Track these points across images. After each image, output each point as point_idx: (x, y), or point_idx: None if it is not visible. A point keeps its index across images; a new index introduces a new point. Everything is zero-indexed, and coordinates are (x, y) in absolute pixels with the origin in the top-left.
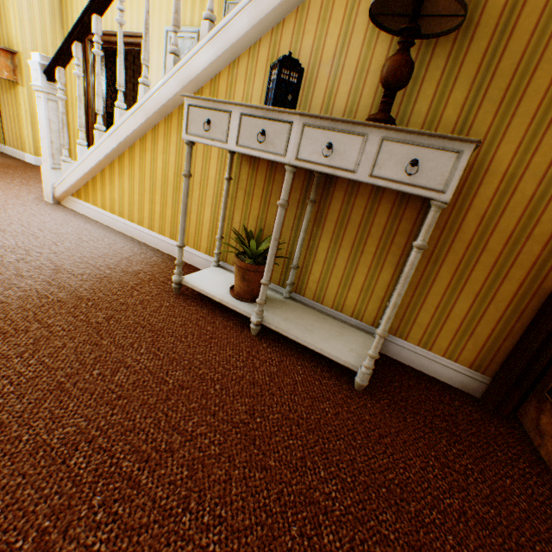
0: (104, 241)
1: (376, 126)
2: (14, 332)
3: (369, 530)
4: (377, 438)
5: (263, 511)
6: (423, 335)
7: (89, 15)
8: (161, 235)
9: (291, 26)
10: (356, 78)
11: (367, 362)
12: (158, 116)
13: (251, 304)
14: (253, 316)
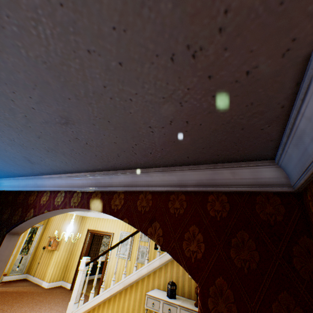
0: None
1: (197, 311)
2: None
3: None
4: None
5: None
6: None
7: (109, 250)
8: None
9: (170, 264)
10: (189, 281)
11: None
12: (128, 285)
13: None
14: None
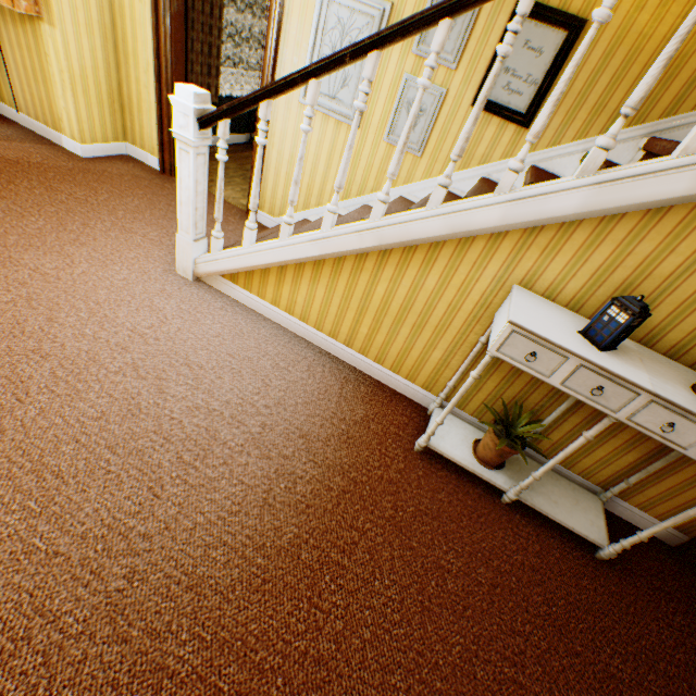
0: (300, 364)
1: None
2: (348, 548)
3: (645, 689)
4: (625, 608)
5: (590, 688)
6: (643, 501)
7: (304, 77)
8: (361, 355)
9: (631, 224)
10: (685, 304)
11: (617, 548)
12: (396, 245)
13: (498, 472)
14: (510, 493)
